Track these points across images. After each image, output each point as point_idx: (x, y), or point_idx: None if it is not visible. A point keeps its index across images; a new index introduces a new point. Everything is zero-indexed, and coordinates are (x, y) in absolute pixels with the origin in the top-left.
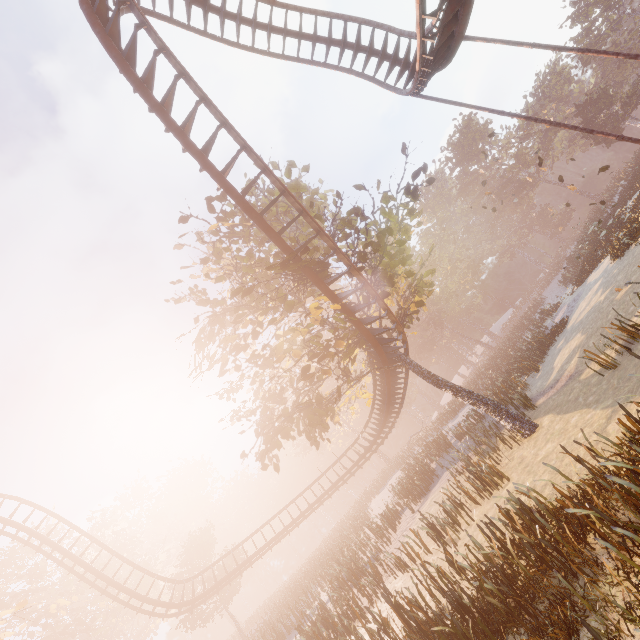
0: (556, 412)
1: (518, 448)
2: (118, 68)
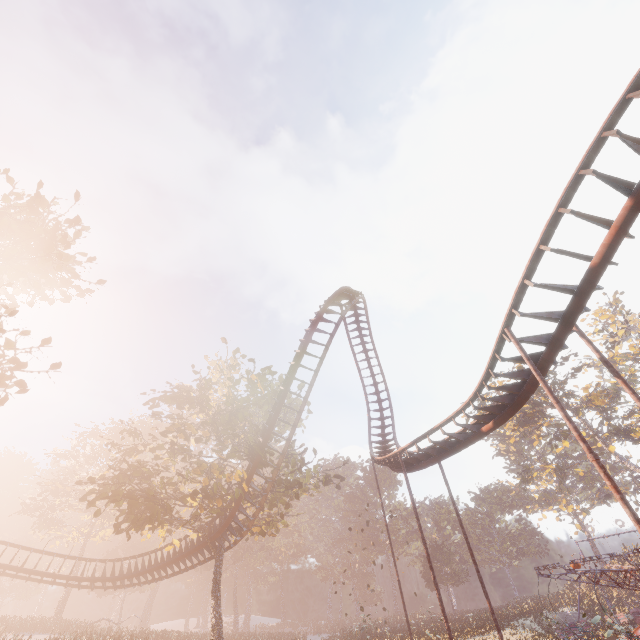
0: None
1: None
2: (311, 328)
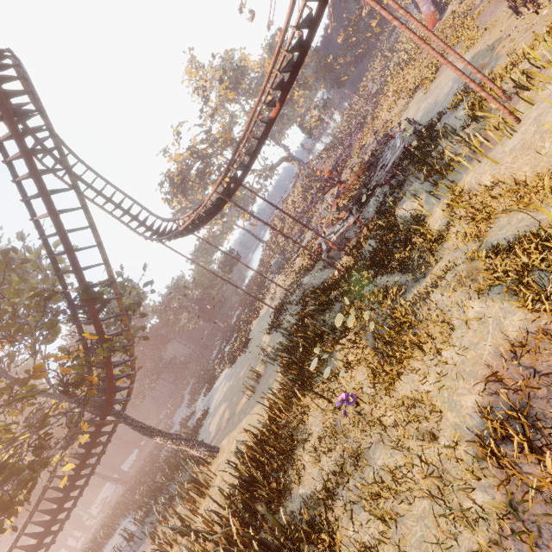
0: (229, 433)
1: (211, 467)
2: (2, 110)
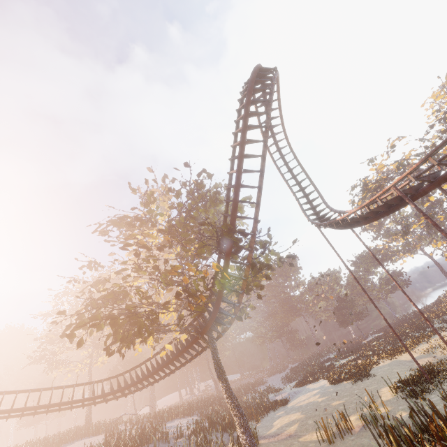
0: None
1: None
2: (246, 99)
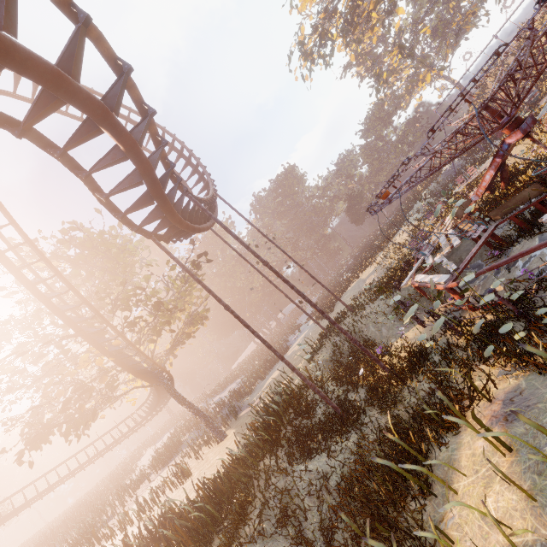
0: (236, 430)
1: (212, 450)
2: None
